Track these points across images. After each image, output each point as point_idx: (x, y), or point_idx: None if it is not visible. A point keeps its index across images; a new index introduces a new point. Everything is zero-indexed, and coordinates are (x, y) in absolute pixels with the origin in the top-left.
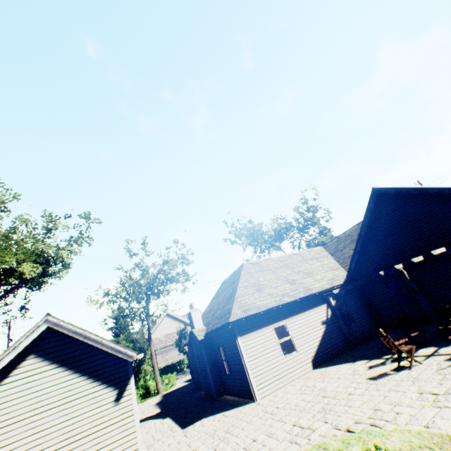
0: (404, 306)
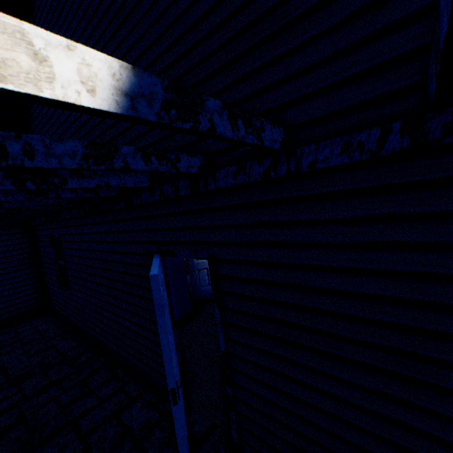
0: (62, 289)
